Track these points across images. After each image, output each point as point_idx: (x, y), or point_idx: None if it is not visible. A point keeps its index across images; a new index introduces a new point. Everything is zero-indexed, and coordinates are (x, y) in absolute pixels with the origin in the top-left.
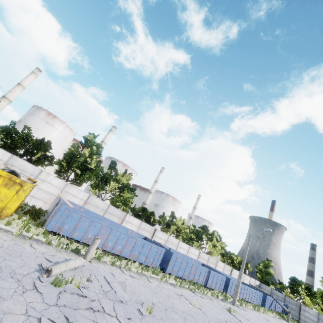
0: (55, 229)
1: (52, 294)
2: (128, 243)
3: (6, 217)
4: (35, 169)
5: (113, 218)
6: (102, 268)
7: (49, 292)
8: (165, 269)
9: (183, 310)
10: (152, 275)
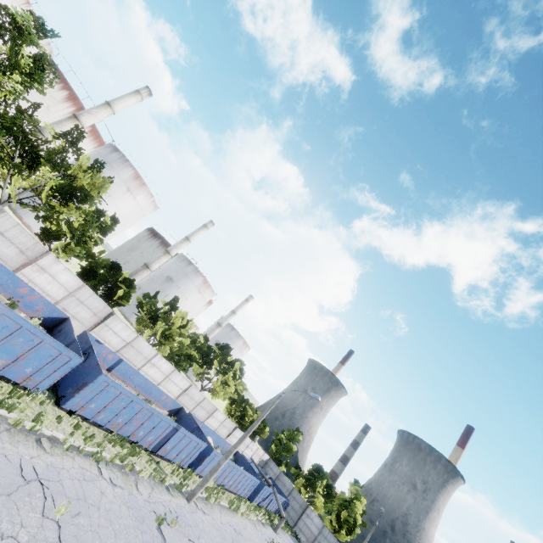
0: None
1: None
2: None
3: None
4: None
5: (3, 246)
6: None
7: None
8: (66, 399)
9: None
10: None
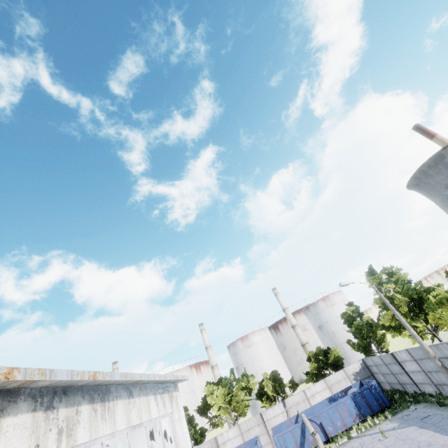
0: None
1: None
2: None
3: None
4: None
5: None
6: None
7: None
8: None
9: None
10: None
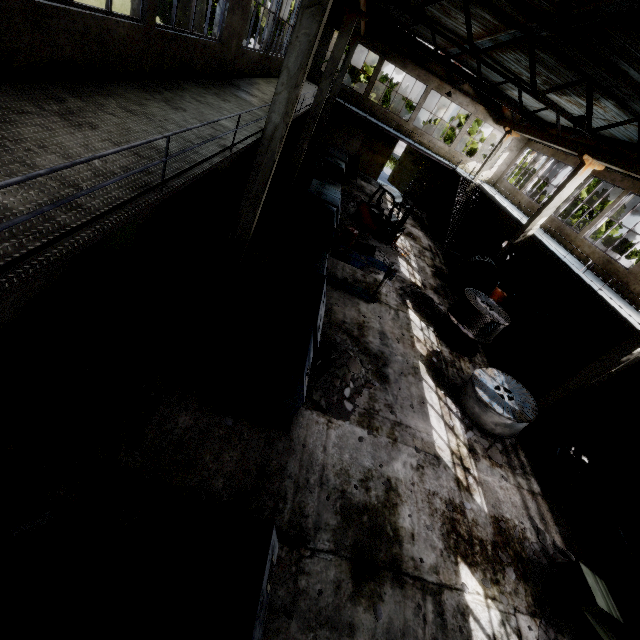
0: None
1: None
2: None
3: None
4: None
5: None
6: None
7: None
8: None
9: None
10: None
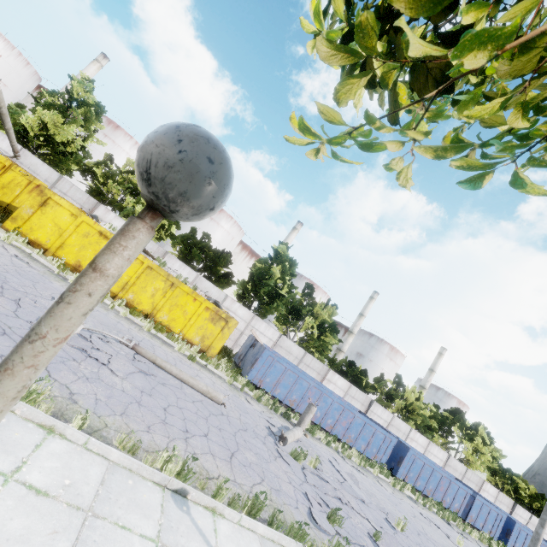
0: (256, 381)
1: (297, 468)
2: (343, 417)
3: (211, 358)
4: (220, 294)
5: (310, 373)
6: (319, 447)
7: (294, 465)
8: (395, 470)
9: (442, 544)
10: (380, 475)
